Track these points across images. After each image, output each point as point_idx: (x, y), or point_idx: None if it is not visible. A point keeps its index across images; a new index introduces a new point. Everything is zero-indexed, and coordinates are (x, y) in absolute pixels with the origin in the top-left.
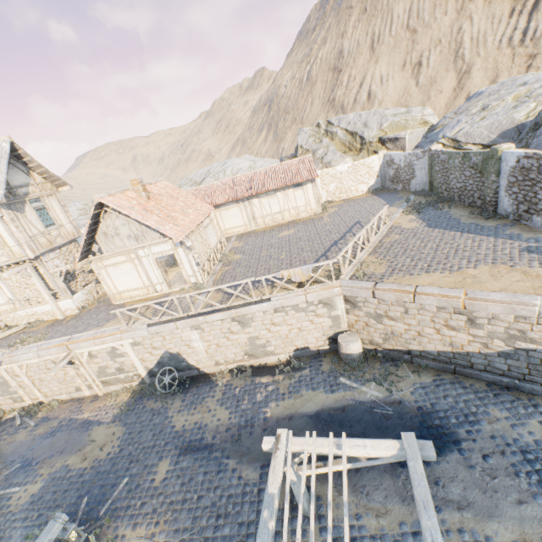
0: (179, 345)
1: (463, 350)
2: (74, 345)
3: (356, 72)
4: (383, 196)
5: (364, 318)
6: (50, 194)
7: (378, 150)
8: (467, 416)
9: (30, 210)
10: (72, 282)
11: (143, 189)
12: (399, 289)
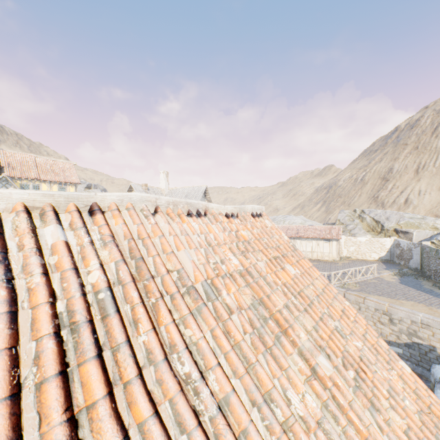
0: None
1: (387, 338)
2: None
3: (399, 183)
4: (386, 264)
5: None
6: None
7: (393, 236)
8: None
9: None
10: None
11: None
12: (357, 294)
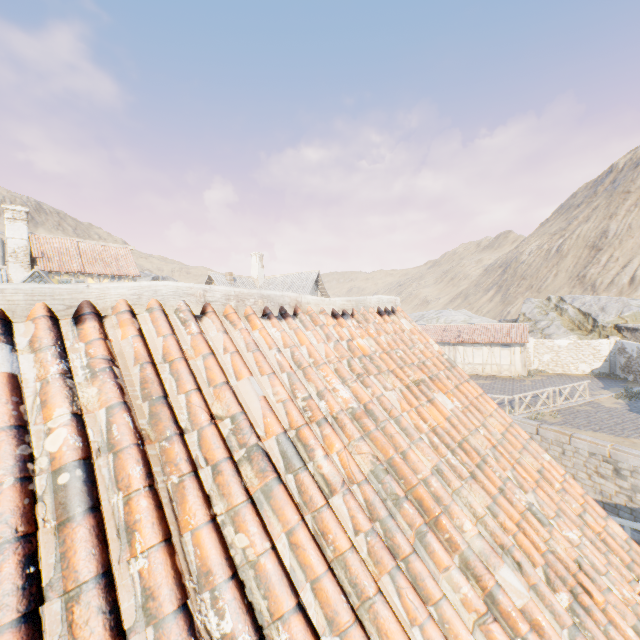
0: None
1: (611, 500)
2: None
3: (619, 253)
4: (604, 381)
5: None
6: None
7: (612, 335)
8: None
9: None
10: None
11: None
12: (558, 430)
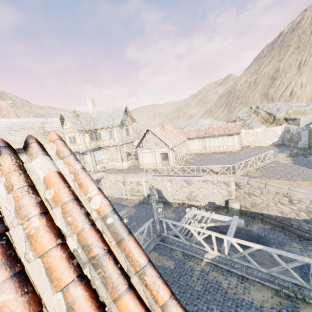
0: (161, 187)
1: (287, 216)
2: (126, 176)
3: (285, 80)
4: (279, 148)
5: (243, 194)
6: (130, 124)
7: (283, 124)
8: (279, 242)
9: (124, 129)
10: (128, 156)
11: (162, 127)
12: (259, 181)
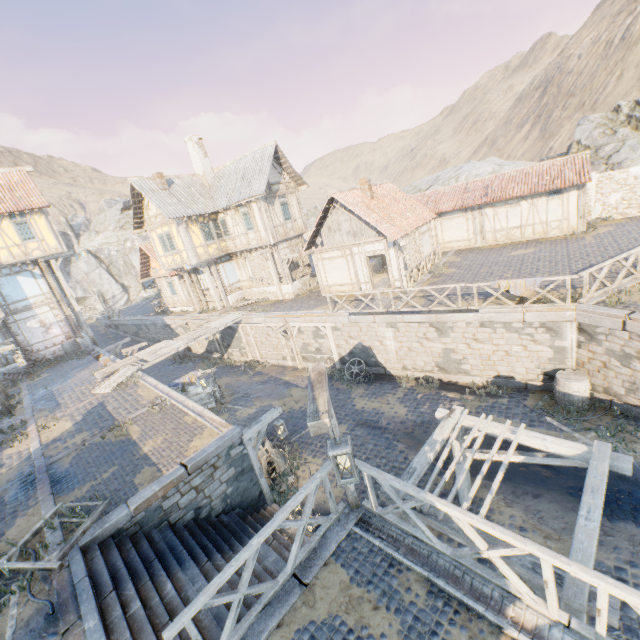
0: (372, 340)
1: None
2: (289, 319)
3: None
4: None
5: (602, 357)
6: (292, 192)
7: None
8: None
9: (277, 204)
10: (294, 271)
11: (369, 188)
12: None
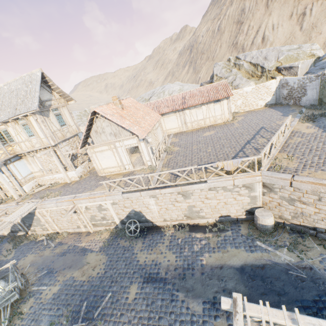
0: (141, 207)
1: None
2: (77, 201)
3: (253, 23)
4: (278, 109)
5: (278, 200)
6: (63, 105)
7: (275, 76)
8: None
9: (52, 115)
10: (75, 160)
11: (119, 102)
12: (316, 182)
